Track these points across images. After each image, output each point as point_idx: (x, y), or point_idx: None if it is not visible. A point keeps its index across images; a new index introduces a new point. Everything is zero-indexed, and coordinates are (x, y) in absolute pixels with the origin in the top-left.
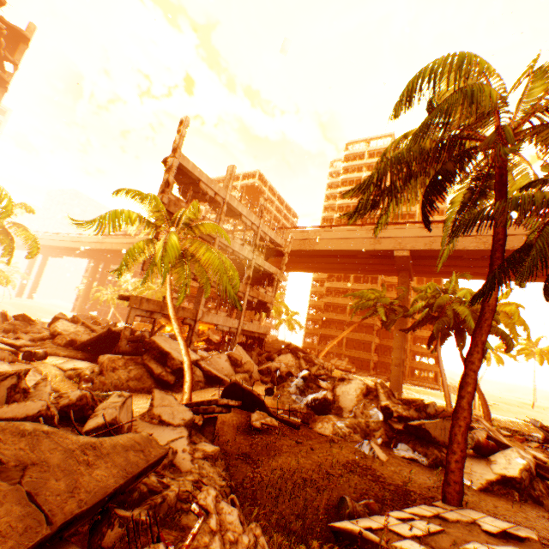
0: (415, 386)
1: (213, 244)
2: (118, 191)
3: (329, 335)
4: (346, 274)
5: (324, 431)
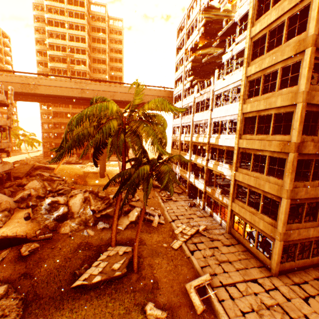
0: (113, 162)
1: None
2: None
3: None
4: (66, 105)
5: (66, 231)
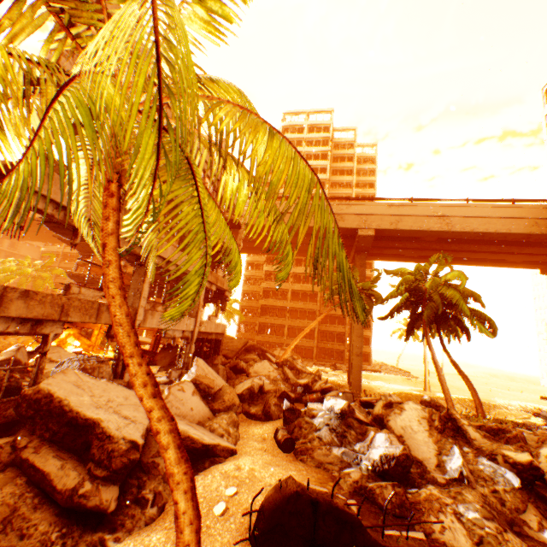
0: None
1: None
2: None
3: (270, 324)
4: None
5: (457, 541)
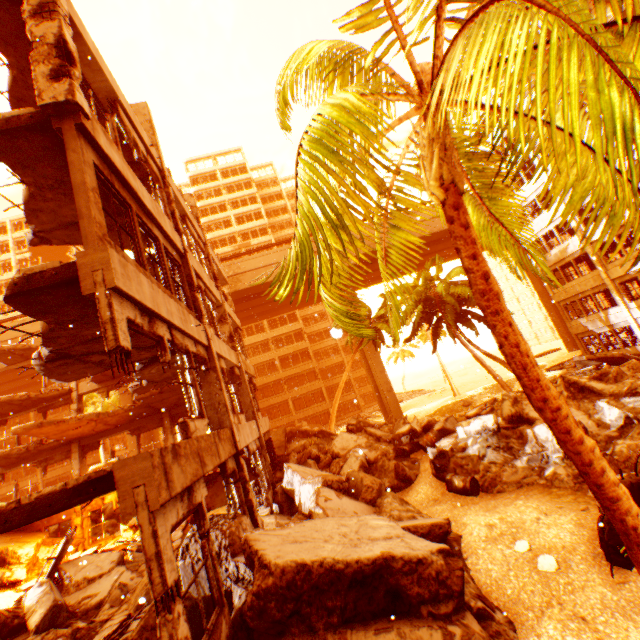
0: None
1: (185, 270)
2: None
3: (270, 406)
4: (267, 318)
5: None
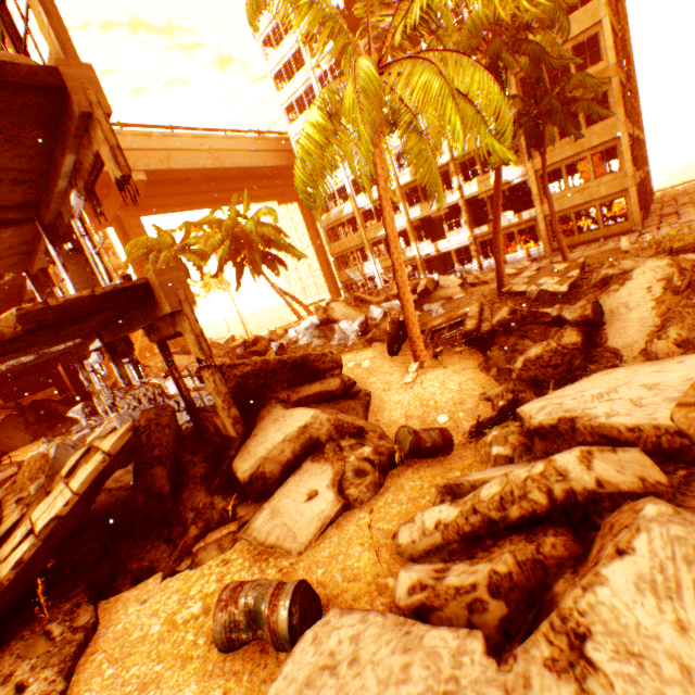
0: None
1: None
2: None
3: None
4: None
5: None
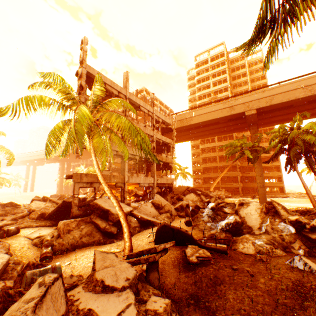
0: (272, 198)
1: None
2: (32, 85)
3: (209, 177)
4: (213, 136)
5: (248, 251)
